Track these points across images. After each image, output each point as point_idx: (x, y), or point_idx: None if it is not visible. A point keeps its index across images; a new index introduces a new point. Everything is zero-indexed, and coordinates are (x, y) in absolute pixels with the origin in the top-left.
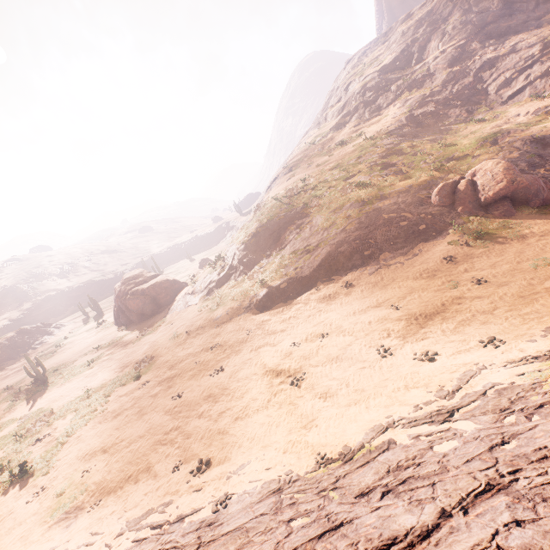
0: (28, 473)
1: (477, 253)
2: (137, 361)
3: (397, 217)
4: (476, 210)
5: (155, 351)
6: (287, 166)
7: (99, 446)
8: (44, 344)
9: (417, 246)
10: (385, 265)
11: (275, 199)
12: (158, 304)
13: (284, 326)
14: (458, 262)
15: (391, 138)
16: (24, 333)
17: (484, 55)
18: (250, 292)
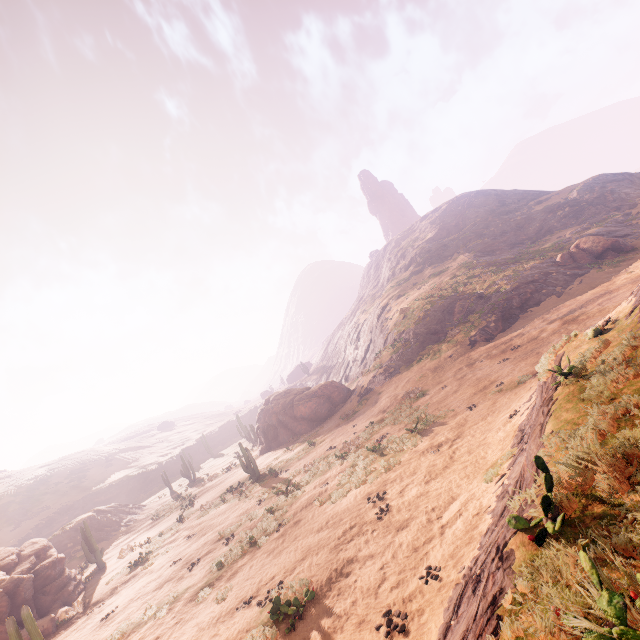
0: (426, 424)
1: (621, 267)
2: (397, 399)
3: (545, 274)
4: (594, 260)
5: (408, 390)
6: (393, 296)
7: (478, 389)
8: (135, 520)
9: (575, 279)
10: (565, 291)
11: (422, 298)
12: (332, 404)
13: (529, 328)
14: (615, 272)
15: (481, 260)
16: (104, 512)
17: (506, 221)
18: (463, 338)
